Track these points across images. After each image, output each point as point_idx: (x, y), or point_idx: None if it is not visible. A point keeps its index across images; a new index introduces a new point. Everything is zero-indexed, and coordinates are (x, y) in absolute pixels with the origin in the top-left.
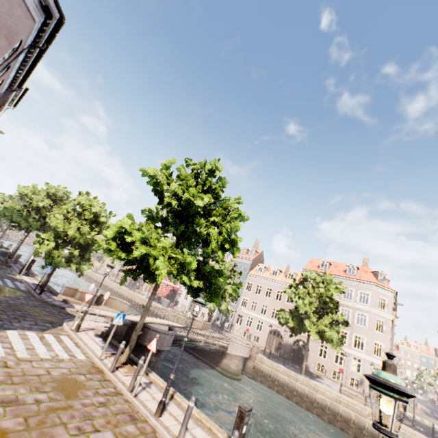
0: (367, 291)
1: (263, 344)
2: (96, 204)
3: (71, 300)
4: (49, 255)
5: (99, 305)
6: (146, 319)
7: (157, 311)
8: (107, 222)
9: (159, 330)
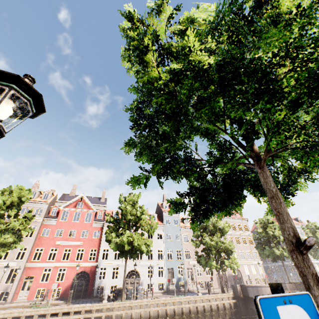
0: (246, 224)
1: (217, 285)
2: None
3: None
4: None
5: None
6: None
7: (161, 309)
8: None
9: None
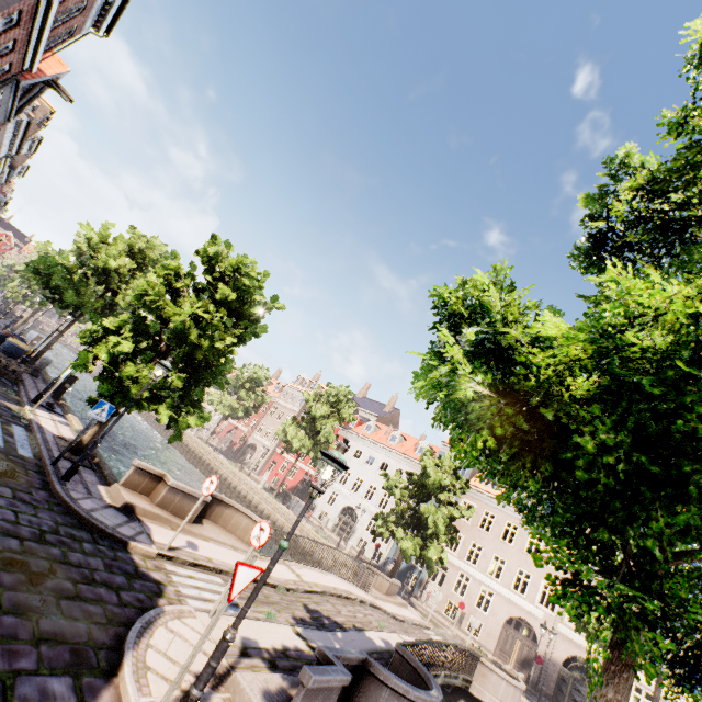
0: None
1: (491, 644)
2: (249, 269)
3: (143, 508)
4: (112, 373)
5: (202, 522)
6: (302, 578)
7: (284, 522)
8: (259, 321)
9: (414, 693)
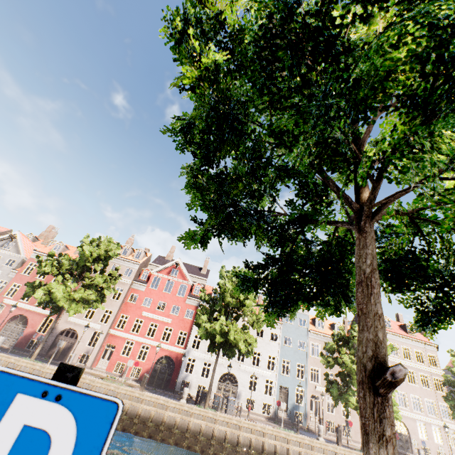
0: (433, 353)
1: (359, 437)
2: None
3: None
4: None
5: None
6: None
7: (256, 439)
8: None
9: None
